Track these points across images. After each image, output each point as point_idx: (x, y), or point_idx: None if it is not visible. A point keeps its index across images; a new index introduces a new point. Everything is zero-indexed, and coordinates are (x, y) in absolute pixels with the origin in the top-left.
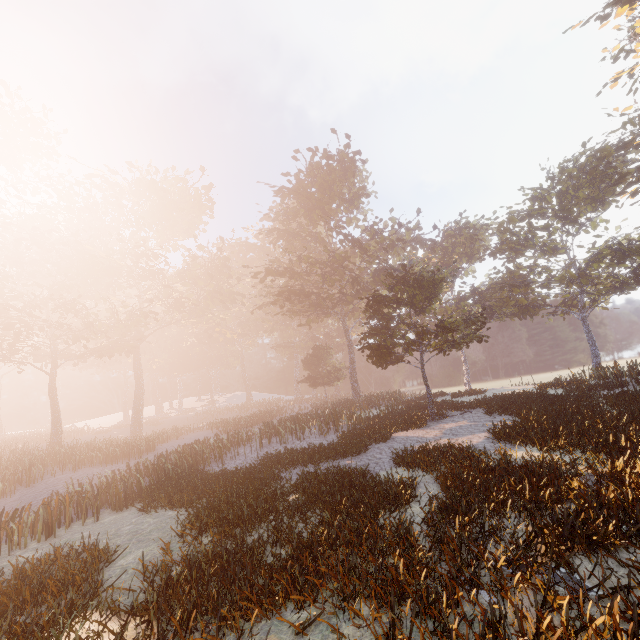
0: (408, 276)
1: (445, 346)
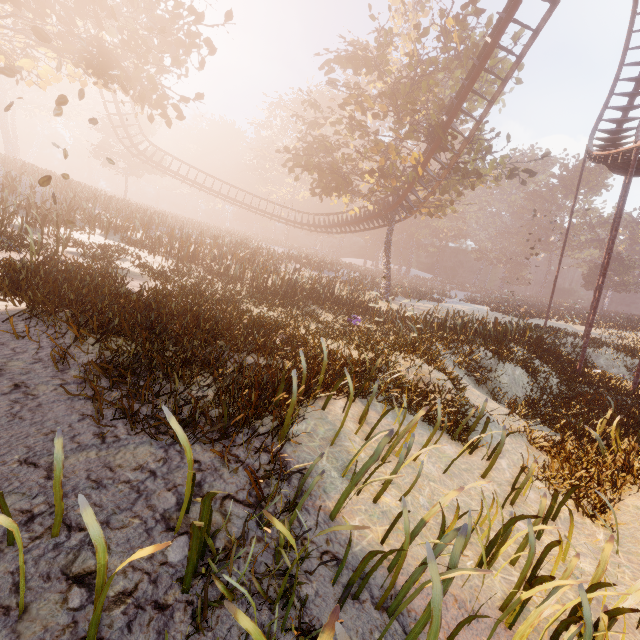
0: (620, 262)
1: (619, 290)
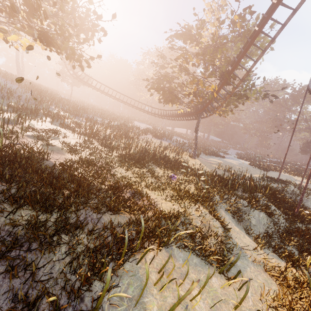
0: None
1: None
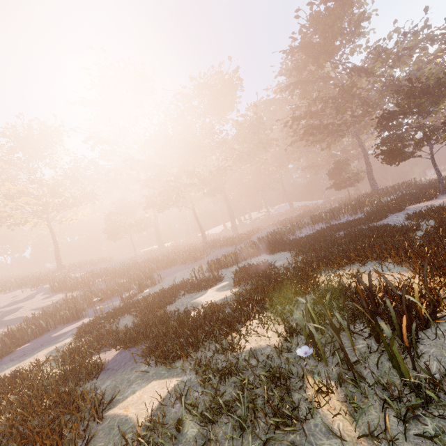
0: (413, 89)
1: None
